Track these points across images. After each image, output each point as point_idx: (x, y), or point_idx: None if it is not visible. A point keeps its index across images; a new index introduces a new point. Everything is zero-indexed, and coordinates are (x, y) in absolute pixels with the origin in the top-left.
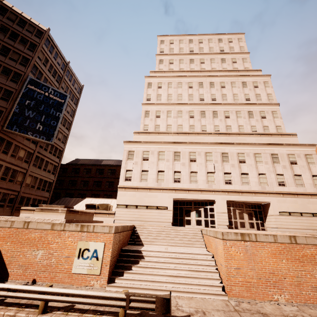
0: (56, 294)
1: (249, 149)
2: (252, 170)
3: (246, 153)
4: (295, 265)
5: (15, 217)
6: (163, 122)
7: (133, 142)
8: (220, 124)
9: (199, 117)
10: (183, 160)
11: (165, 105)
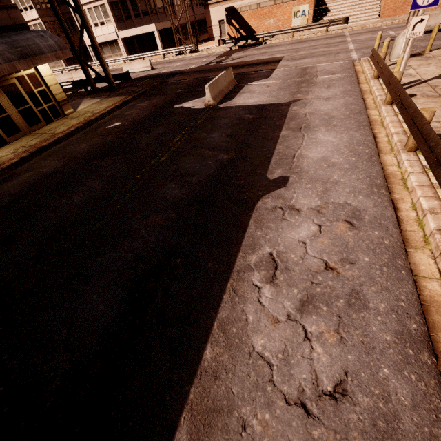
0: (298, 28)
1: None
2: None
3: None
4: None
5: (250, 3)
6: None
7: None
8: None
9: None
10: None
11: None
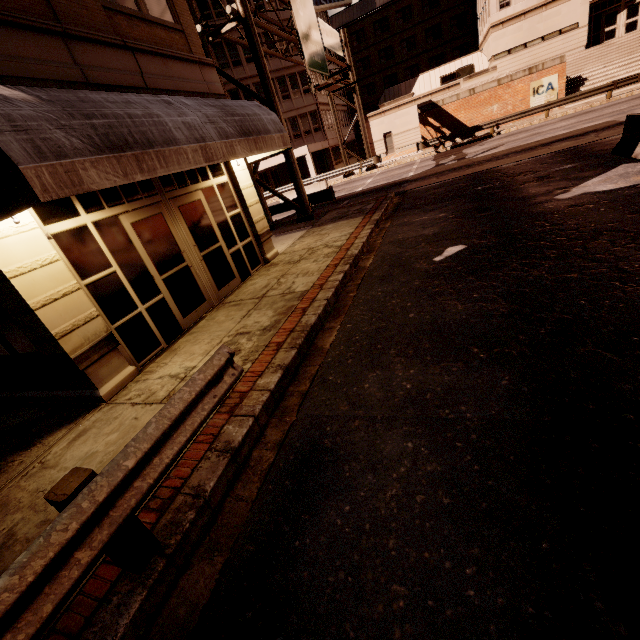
0: (557, 103)
1: None
2: None
3: None
4: None
5: (457, 91)
6: None
7: None
8: None
9: None
10: None
11: None
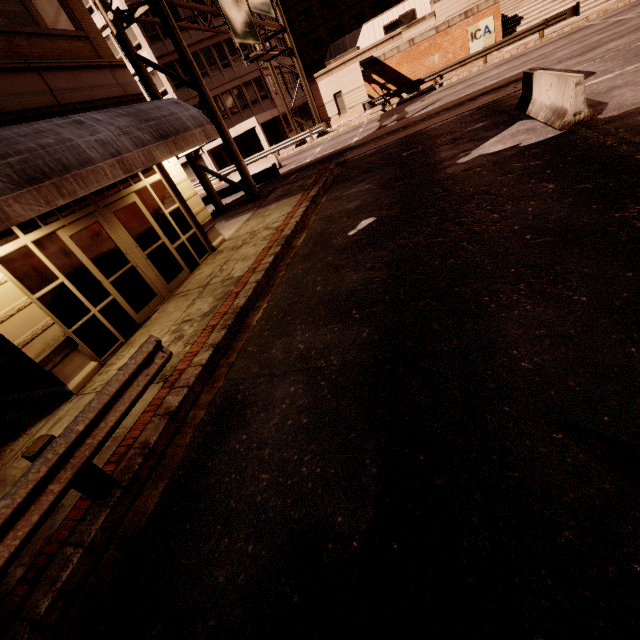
0: (493, 48)
1: None
2: None
3: None
4: None
5: (397, 43)
6: None
7: None
8: None
9: None
10: None
11: None
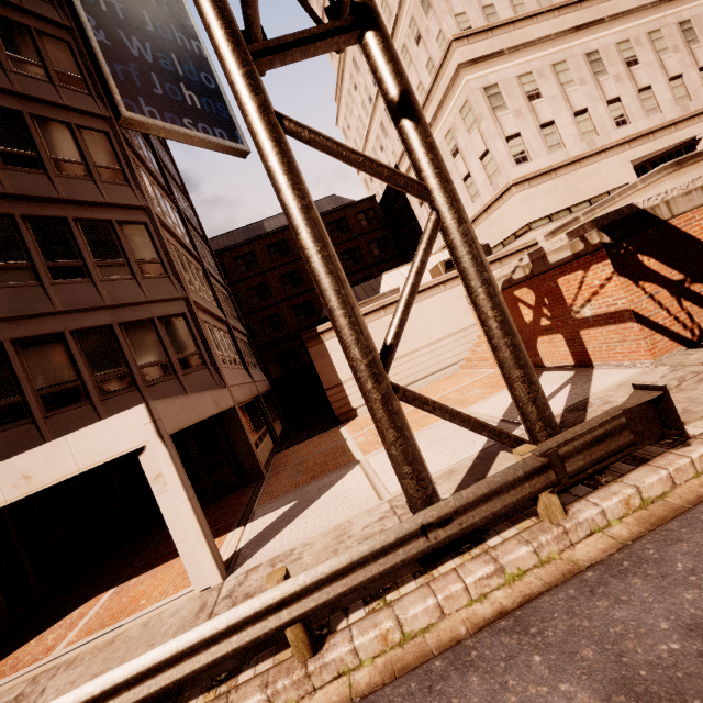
0: None
1: None
2: None
3: None
4: None
5: (700, 177)
6: None
7: (486, 60)
8: None
9: None
10: (612, 68)
11: None
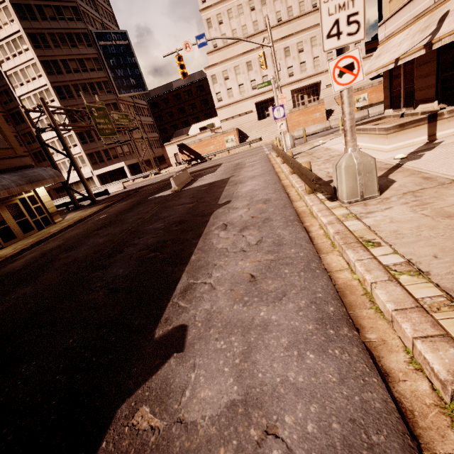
0: (231, 148)
1: (306, 35)
2: (308, 56)
3: (304, 40)
4: (306, 116)
5: (194, 139)
6: (227, 29)
7: (212, 66)
8: (281, 8)
9: (260, 6)
10: (255, 68)
11: (223, 2)
